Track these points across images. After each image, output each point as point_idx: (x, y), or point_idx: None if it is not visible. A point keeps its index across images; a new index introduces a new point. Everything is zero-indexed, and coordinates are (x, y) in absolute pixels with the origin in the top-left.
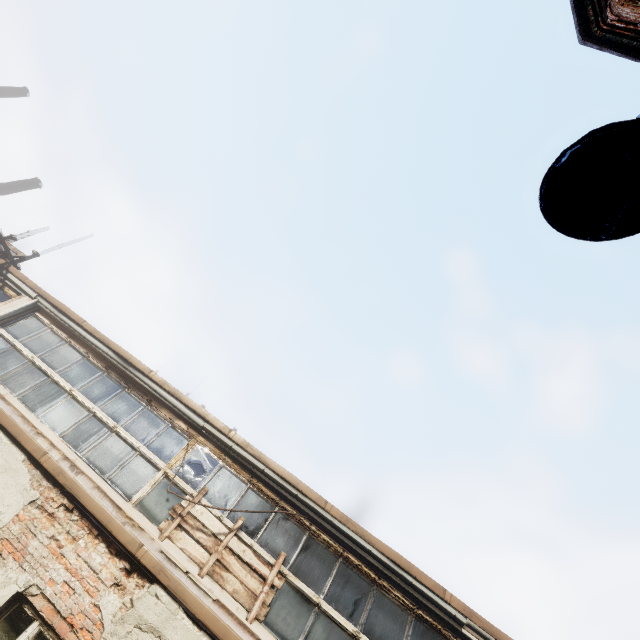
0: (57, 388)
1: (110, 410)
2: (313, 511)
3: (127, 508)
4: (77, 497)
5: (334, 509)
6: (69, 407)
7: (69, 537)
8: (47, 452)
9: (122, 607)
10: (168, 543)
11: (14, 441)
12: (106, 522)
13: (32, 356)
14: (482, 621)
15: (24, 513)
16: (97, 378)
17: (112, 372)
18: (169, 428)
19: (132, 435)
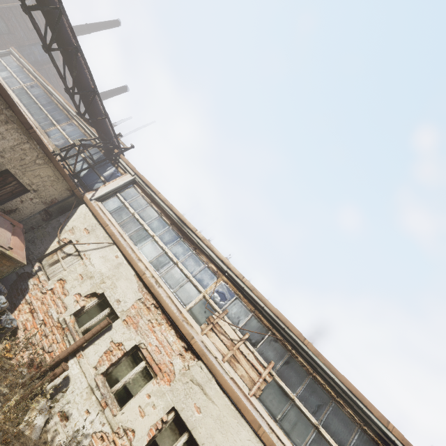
0: (146, 233)
1: (174, 251)
2: (294, 341)
3: (184, 312)
4: (160, 302)
5: (310, 344)
6: (153, 246)
7: (157, 322)
8: (145, 273)
9: (183, 367)
10: (205, 337)
11: (129, 263)
12: (175, 320)
13: (134, 212)
14: None
15: (136, 304)
16: (166, 230)
17: (174, 227)
18: (206, 268)
19: (186, 268)
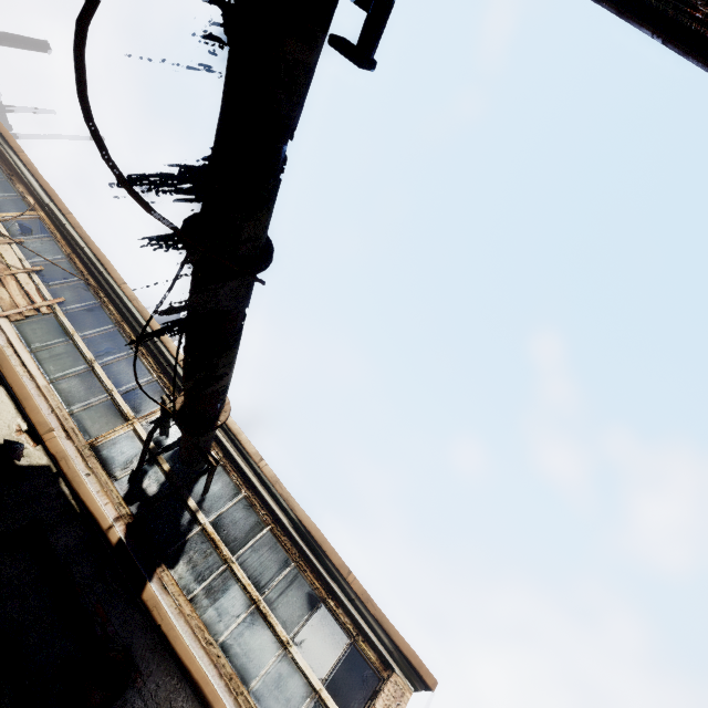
0: None
1: None
2: (111, 287)
3: None
4: None
5: (129, 290)
6: None
7: None
8: None
9: None
10: None
11: None
12: None
13: None
14: None
15: None
16: None
17: None
18: (17, 197)
19: None
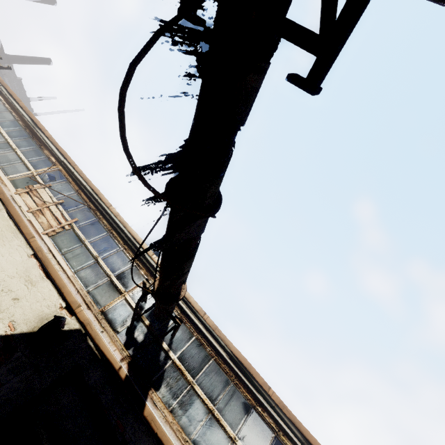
0: None
1: (17, 143)
2: (103, 209)
3: (4, 178)
4: None
5: (114, 209)
6: None
7: None
8: None
9: None
10: (18, 196)
11: None
12: None
13: None
14: None
15: None
16: (17, 129)
17: (27, 129)
18: (45, 158)
19: (23, 155)
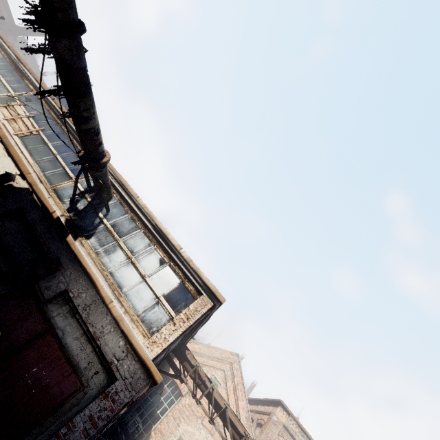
0: None
1: (3, 74)
2: (67, 123)
3: None
4: None
5: None
6: None
7: None
8: None
9: None
10: None
11: None
12: None
13: None
14: (111, 167)
15: None
16: (4, 64)
17: (12, 64)
18: (25, 86)
19: (6, 82)
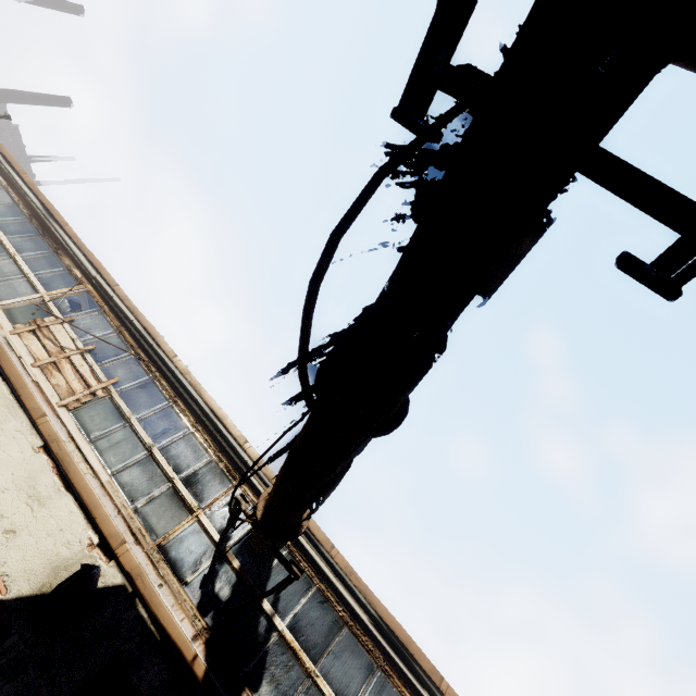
0: None
1: (17, 243)
2: (162, 361)
3: None
4: None
5: (180, 363)
6: None
7: None
8: None
9: None
10: (16, 338)
11: None
12: None
13: None
14: (268, 470)
15: None
16: (18, 220)
17: (34, 220)
18: (65, 272)
19: (27, 265)
